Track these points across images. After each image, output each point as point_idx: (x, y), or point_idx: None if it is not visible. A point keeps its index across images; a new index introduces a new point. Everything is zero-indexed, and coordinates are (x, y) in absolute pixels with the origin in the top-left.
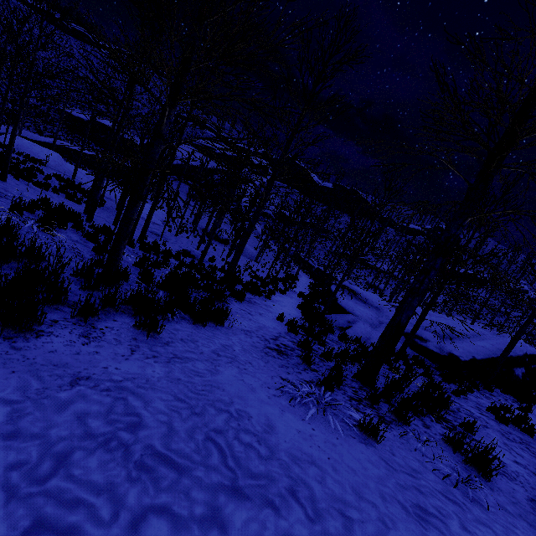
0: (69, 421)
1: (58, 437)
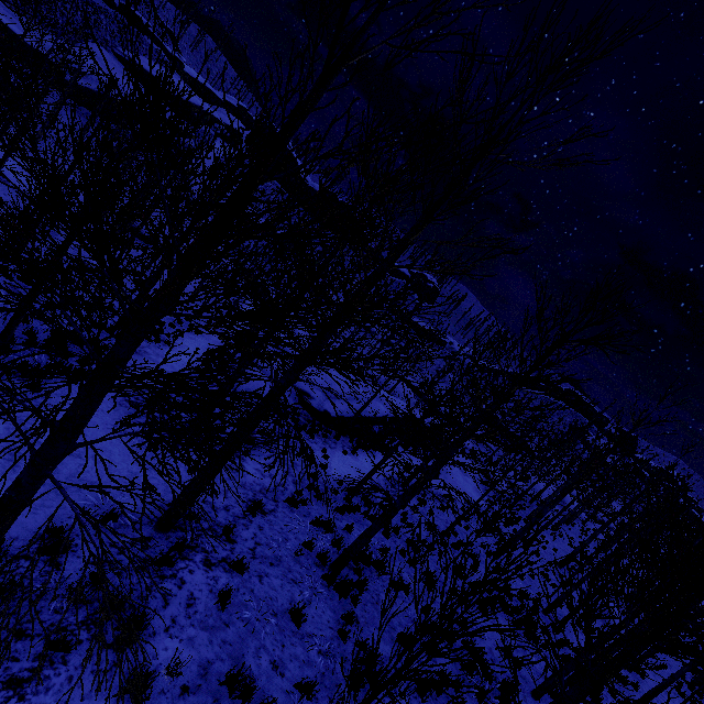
0: (3, 430)
1: (1, 434)
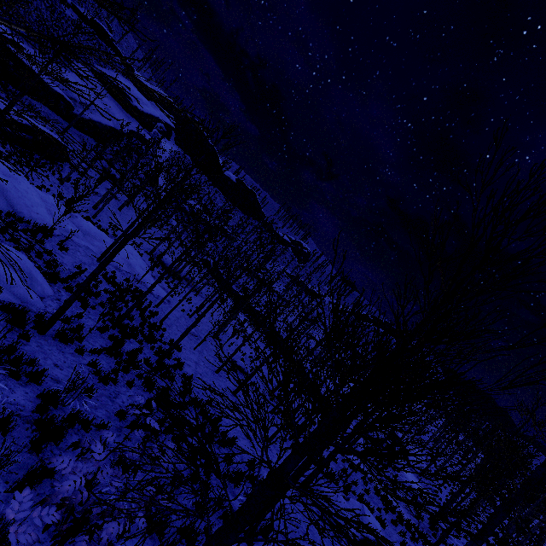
0: None
1: None
